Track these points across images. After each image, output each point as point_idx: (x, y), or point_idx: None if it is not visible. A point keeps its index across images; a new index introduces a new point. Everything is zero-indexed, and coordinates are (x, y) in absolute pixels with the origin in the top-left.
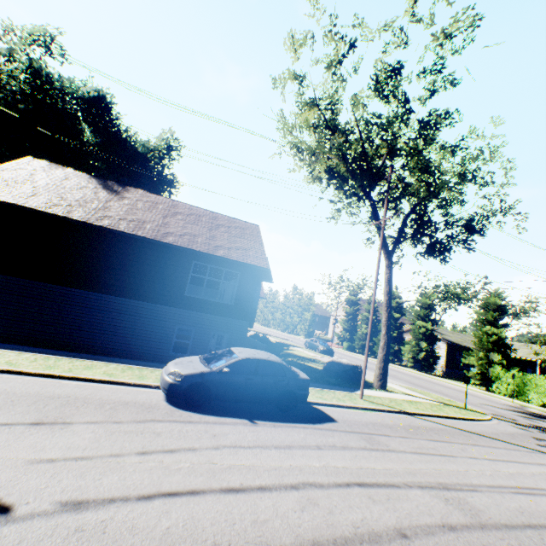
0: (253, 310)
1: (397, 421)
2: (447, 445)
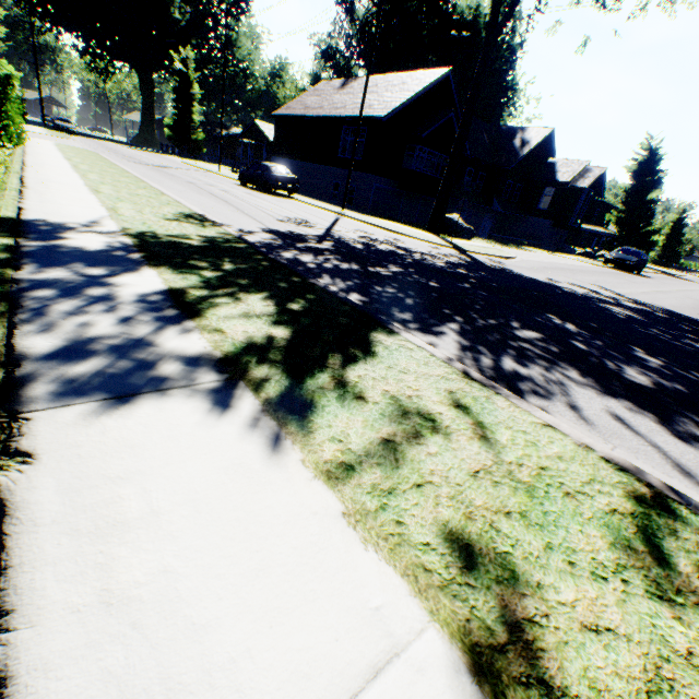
0: (410, 171)
1: (310, 208)
2: (278, 203)
